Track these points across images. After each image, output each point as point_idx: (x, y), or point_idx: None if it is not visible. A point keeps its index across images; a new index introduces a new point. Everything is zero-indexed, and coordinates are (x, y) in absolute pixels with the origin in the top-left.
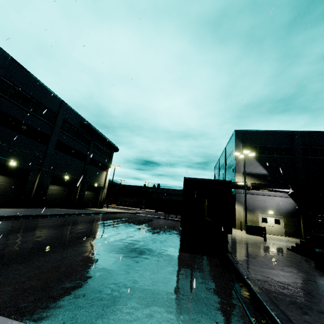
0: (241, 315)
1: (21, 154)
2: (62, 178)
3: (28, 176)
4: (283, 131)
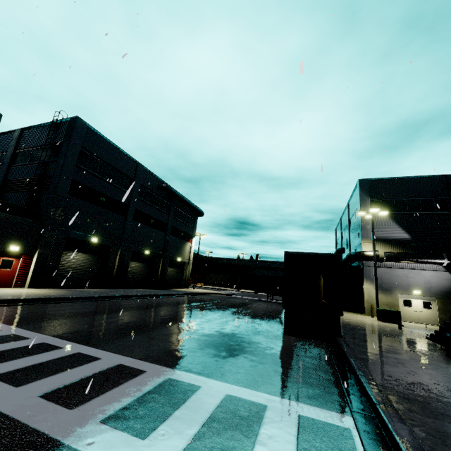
0: (333, 380)
1: (101, 229)
2: (142, 254)
3: (109, 253)
4: (433, 177)
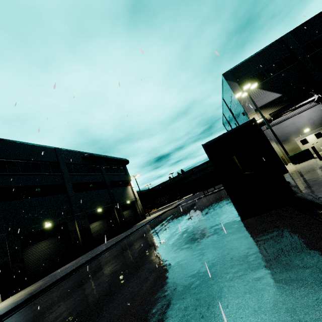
0: None
1: (49, 214)
2: (97, 213)
3: (68, 228)
4: (272, 44)
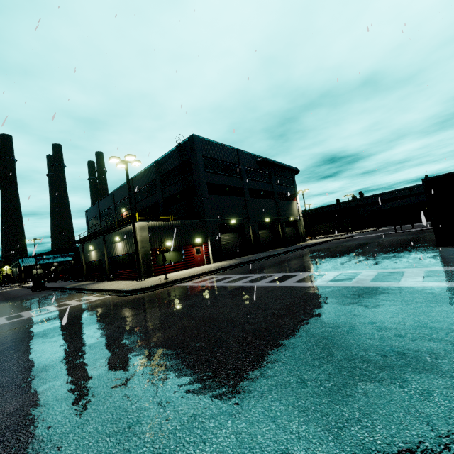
0: None
1: (233, 212)
2: (263, 222)
3: (244, 228)
4: None
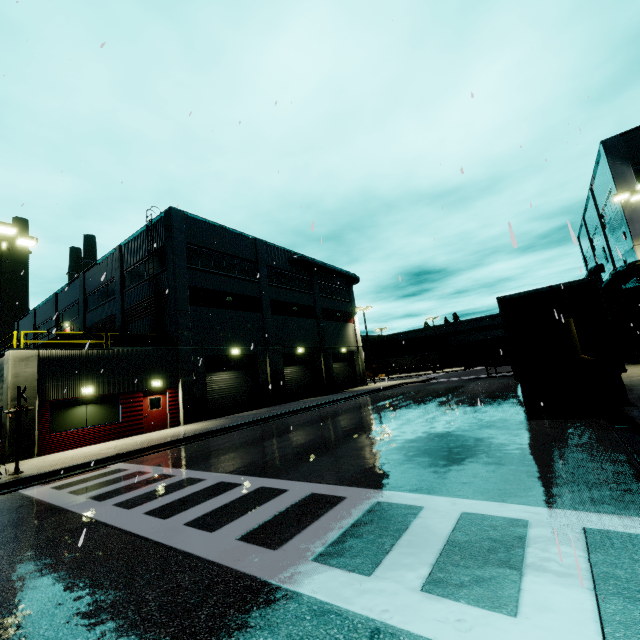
0: (632, 472)
1: (238, 336)
2: (295, 354)
3: (256, 364)
4: None
